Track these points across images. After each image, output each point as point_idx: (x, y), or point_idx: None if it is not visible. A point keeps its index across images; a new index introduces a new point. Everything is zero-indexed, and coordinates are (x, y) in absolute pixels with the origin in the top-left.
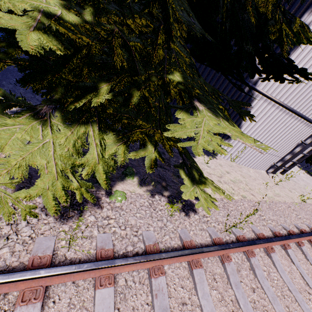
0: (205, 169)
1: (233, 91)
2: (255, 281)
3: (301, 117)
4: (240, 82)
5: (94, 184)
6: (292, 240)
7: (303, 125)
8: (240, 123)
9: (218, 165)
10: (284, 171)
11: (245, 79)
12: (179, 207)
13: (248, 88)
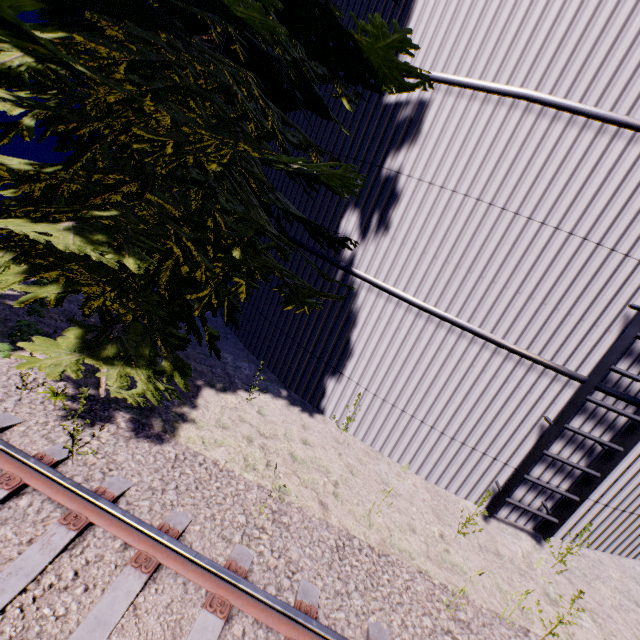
0: (244, 411)
1: (322, 278)
2: (3, 562)
3: (481, 337)
4: (329, 263)
5: (7, 339)
6: (262, 613)
7: (509, 363)
8: (347, 340)
9: (296, 424)
10: (550, 527)
11: (335, 257)
12: (73, 407)
13: (343, 272)
